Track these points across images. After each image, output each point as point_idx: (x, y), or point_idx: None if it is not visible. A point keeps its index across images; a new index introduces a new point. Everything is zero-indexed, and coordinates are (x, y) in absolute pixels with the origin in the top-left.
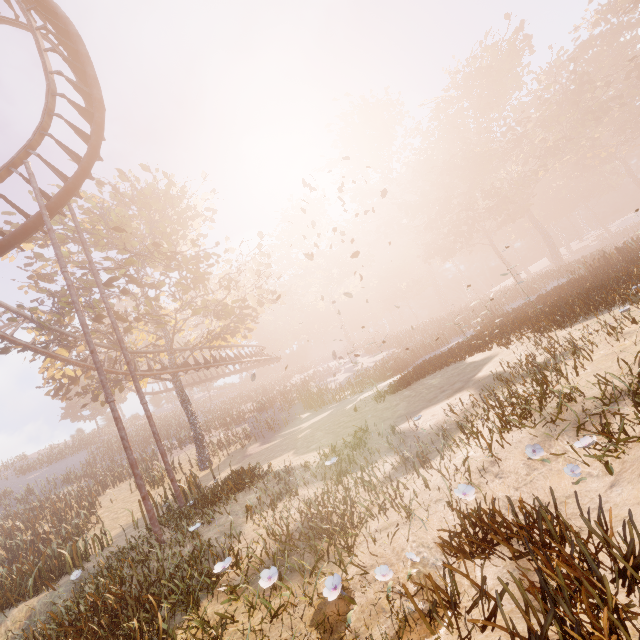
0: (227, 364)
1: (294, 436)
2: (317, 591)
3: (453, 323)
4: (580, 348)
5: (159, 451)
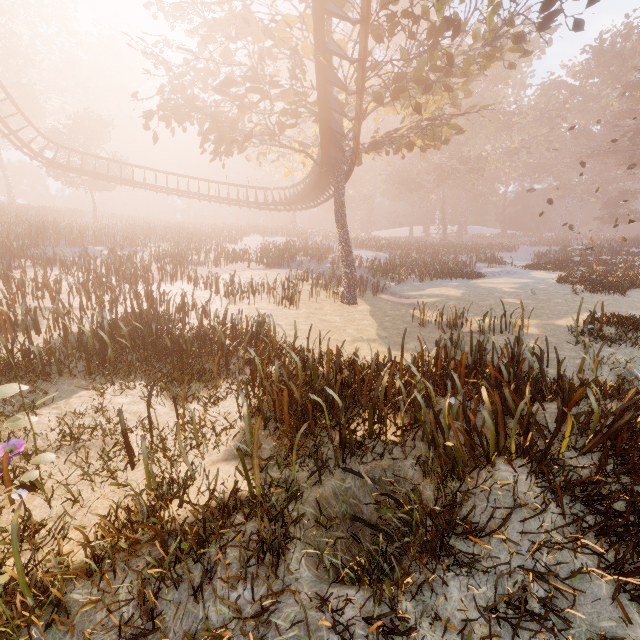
0: None
1: (487, 300)
2: None
3: (433, 252)
4: None
5: None
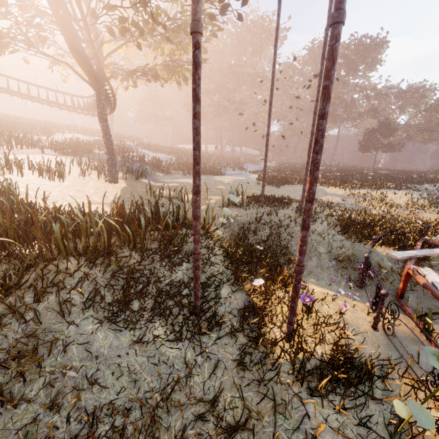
0: (115, 102)
1: (208, 186)
2: (409, 224)
3: (207, 159)
4: (387, 196)
5: (265, 168)
